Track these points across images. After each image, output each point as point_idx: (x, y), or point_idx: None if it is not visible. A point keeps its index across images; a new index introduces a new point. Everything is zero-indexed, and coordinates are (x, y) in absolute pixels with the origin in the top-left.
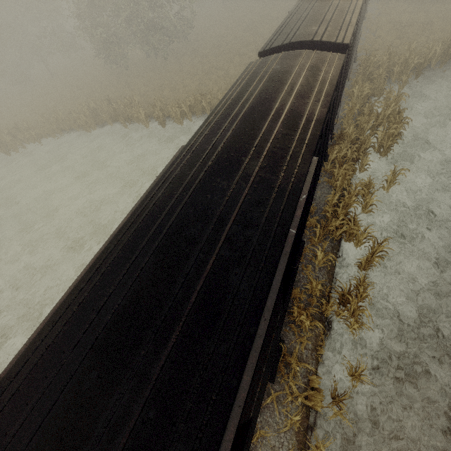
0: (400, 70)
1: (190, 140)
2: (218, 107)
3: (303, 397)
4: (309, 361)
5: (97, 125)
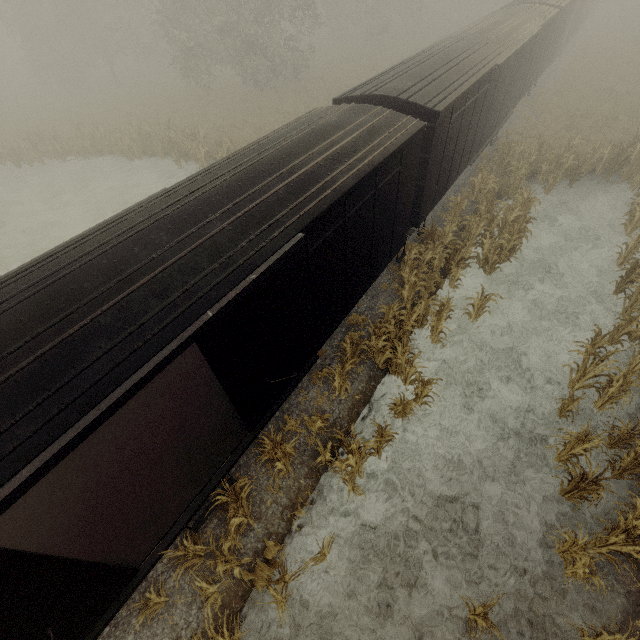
0: (551, 168)
1: (178, 183)
2: (237, 152)
3: (232, 563)
4: (274, 520)
5: (145, 155)
